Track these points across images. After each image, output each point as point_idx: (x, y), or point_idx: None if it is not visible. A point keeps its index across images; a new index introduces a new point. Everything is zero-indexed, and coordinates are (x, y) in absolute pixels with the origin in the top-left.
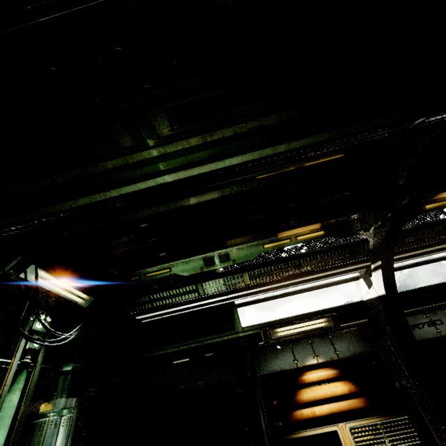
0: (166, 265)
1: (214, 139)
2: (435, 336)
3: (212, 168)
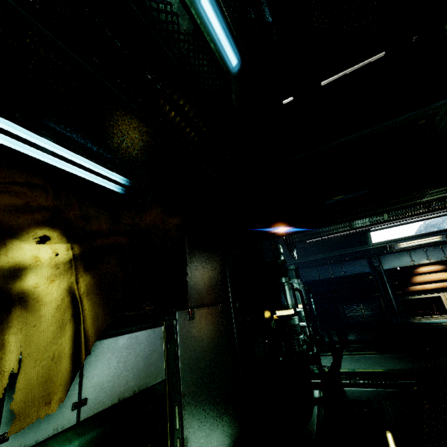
0: None
1: None
2: None
3: None
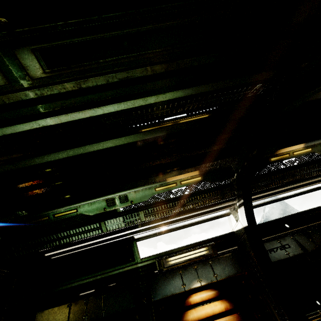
0: (74, 206)
1: (88, 86)
2: (285, 257)
3: (92, 114)
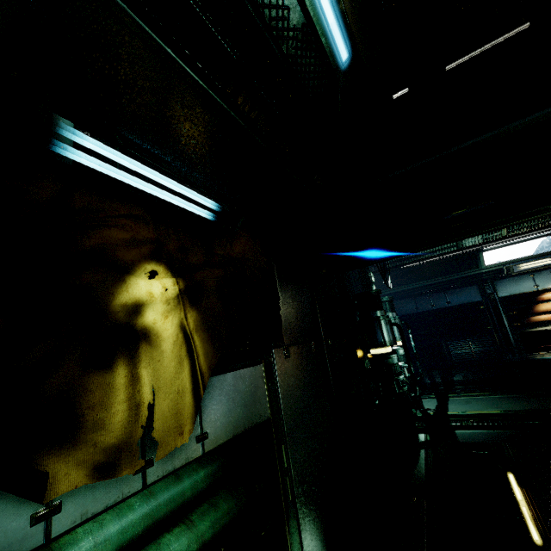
0: None
1: None
2: None
3: None
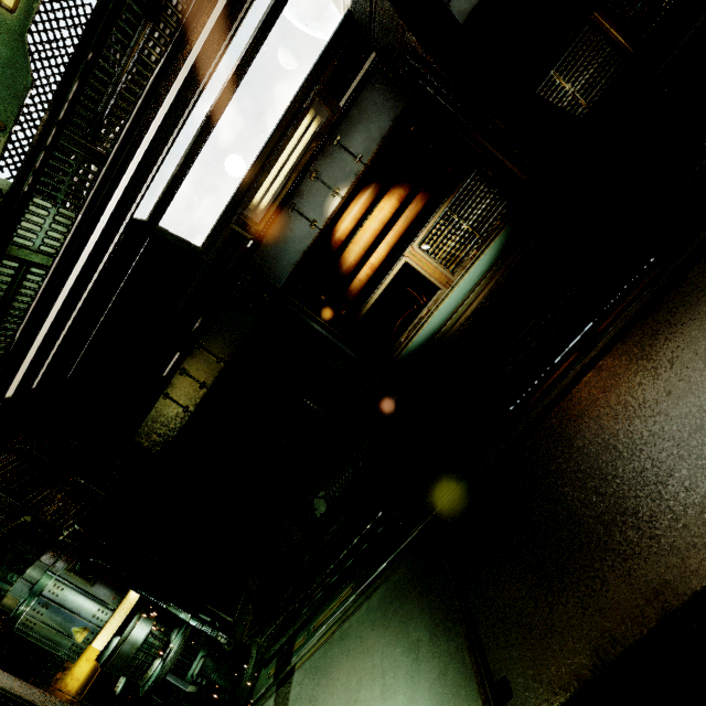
0: None
1: None
2: None
3: None
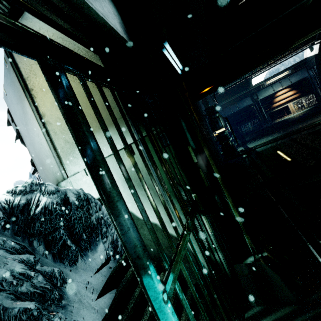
0: None
1: None
2: None
3: None
